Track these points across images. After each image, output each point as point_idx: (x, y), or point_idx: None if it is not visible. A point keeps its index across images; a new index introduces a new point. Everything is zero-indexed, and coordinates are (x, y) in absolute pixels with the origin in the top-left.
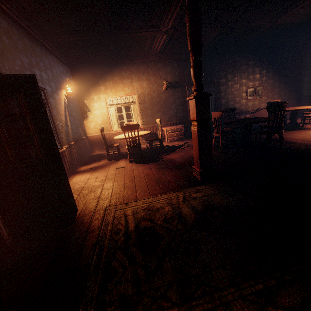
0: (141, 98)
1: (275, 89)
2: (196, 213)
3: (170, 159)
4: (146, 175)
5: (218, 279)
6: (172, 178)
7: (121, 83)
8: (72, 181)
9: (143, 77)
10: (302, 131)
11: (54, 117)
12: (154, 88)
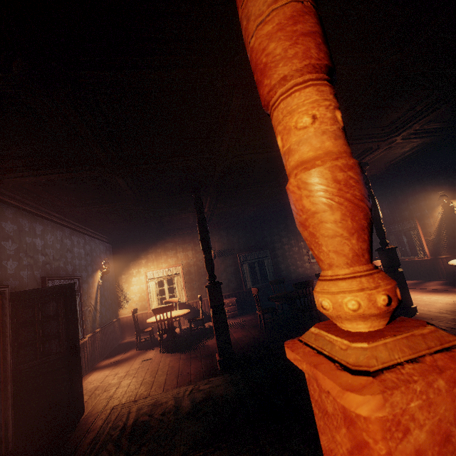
0: (186, 269)
1: None
2: (192, 404)
3: (206, 345)
4: (169, 368)
5: (176, 452)
6: (194, 370)
7: (165, 255)
8: (87, 380)
9: (188, 247)
10: None
11: (84, 303)
12: (201, 257)
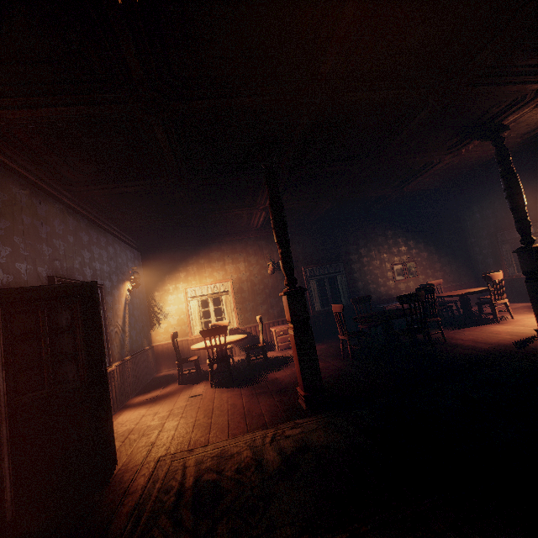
0: (237, 286)
1: (435, 264)
2: (282, 457)
3: (273, 378)
4: (230, 406)
5: None
6: (267, 409)
7: (209, 267)
8: (117, 421)
9: (239, 257)
10: (478, 327)
11: (108, 321)
12: (255, 271)
